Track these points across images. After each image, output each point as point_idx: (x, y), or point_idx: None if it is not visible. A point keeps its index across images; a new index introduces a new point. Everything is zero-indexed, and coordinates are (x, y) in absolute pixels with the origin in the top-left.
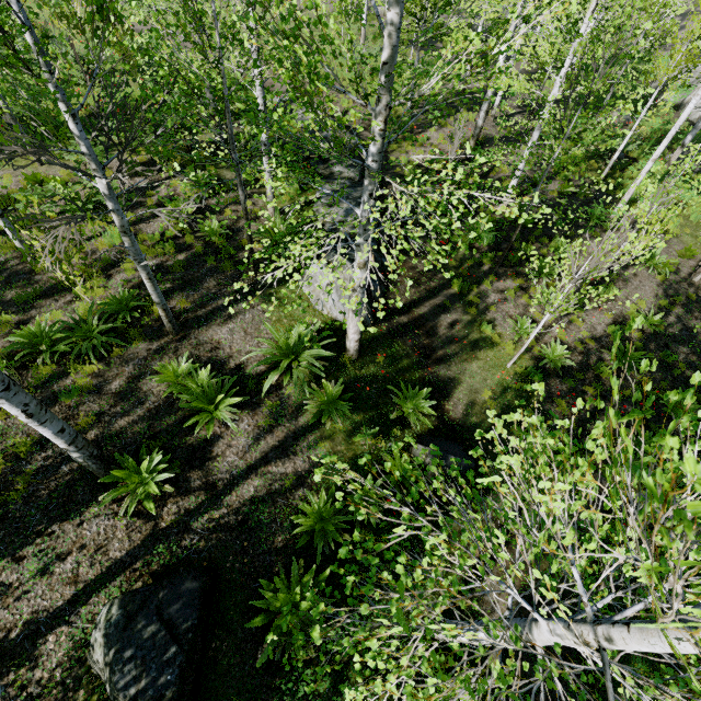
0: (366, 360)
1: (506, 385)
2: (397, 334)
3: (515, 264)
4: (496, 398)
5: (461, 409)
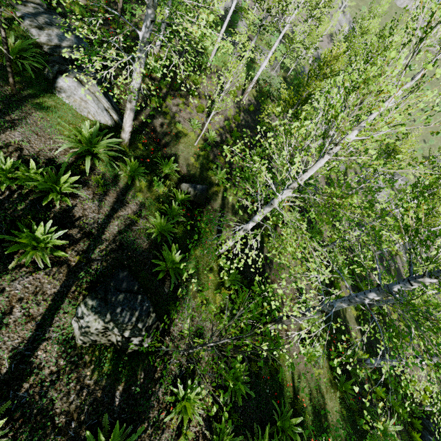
0: (133, 147)
1: (198, 153)
2: (138, 132)
3: (177, 89)
4: (197, 160)
5: (185, 168)
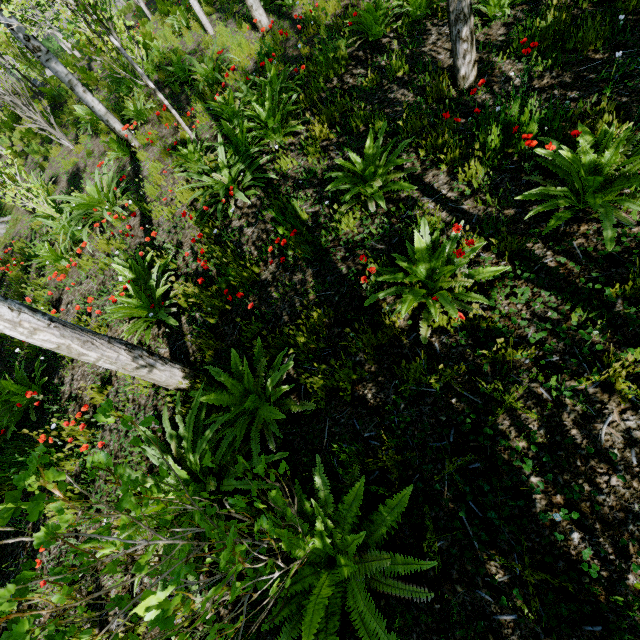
0: None
1: None
2: None
3: None
4: None
5: None
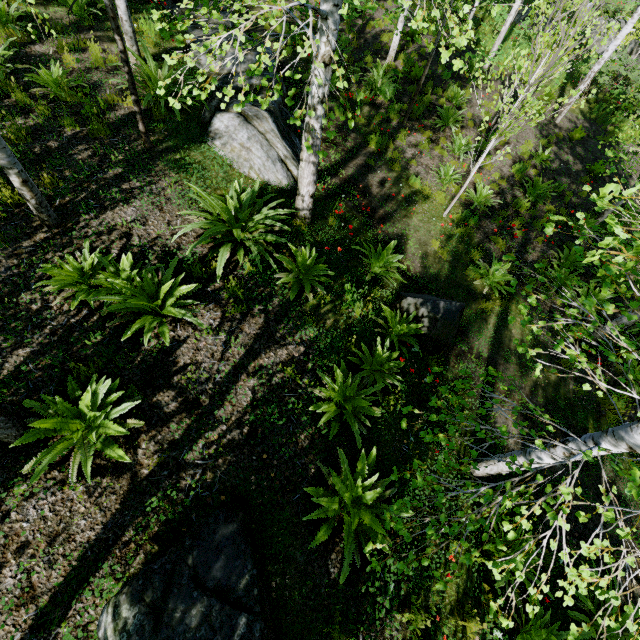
0: (319, 225)
1: (449, 232)
2: (336, 196)
3: (419, 117)
4: (445, 246)
5: (418, 262)
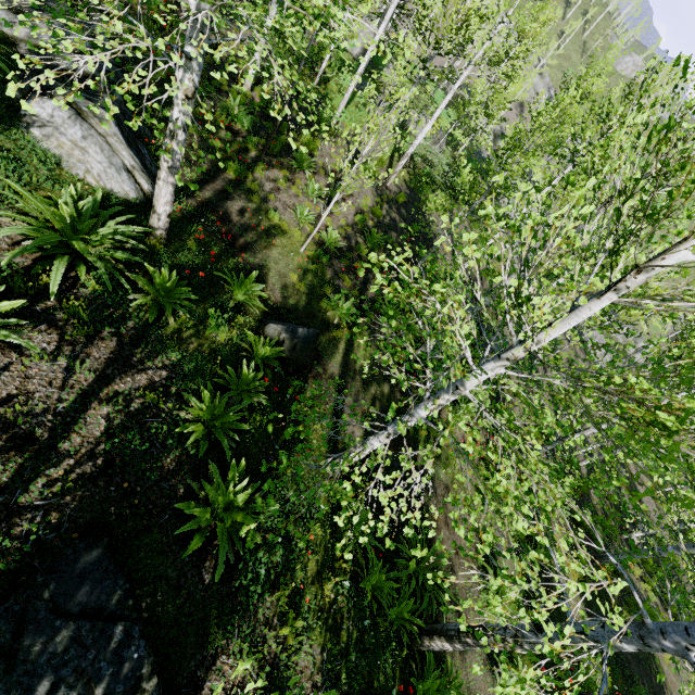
0: (176, 247)
1: (306, 267)
2: (193, 219)
3: (277, 154)
4: (302, 279)
5: (279, 293)
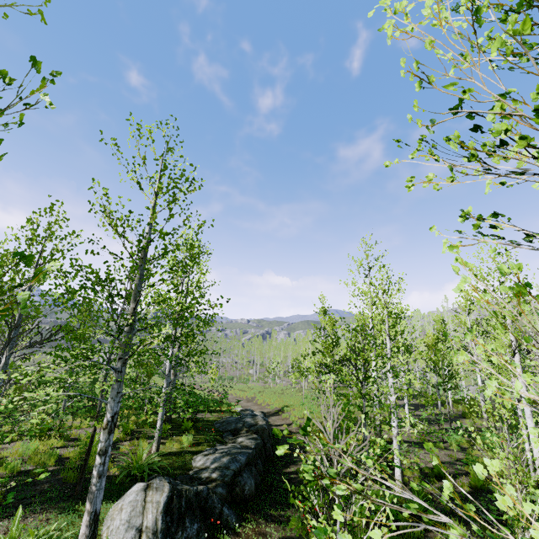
0: None
1: None
2: None
3: None
4: None
5: None
